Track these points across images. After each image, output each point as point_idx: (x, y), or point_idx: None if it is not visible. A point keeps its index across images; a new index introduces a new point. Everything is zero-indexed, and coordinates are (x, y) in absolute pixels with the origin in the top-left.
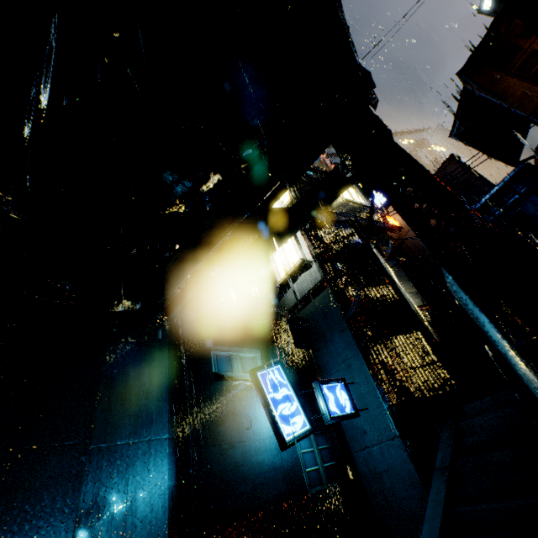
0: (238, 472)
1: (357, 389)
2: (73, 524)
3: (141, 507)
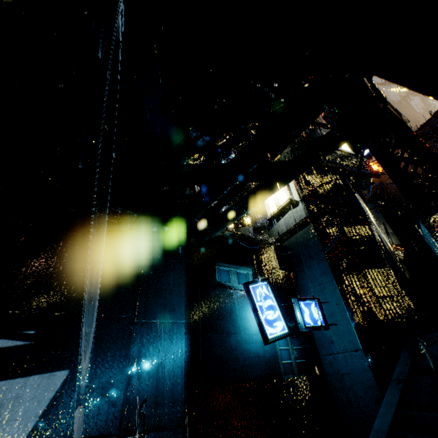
0: (232, 354)
1: (329, 308)
2: (126, 367)
3: (167, 364)
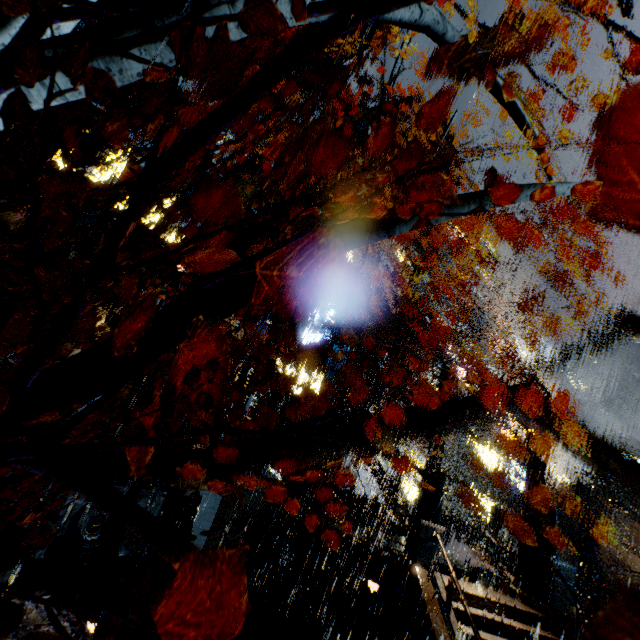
0: None
1: None
2: None
3: None
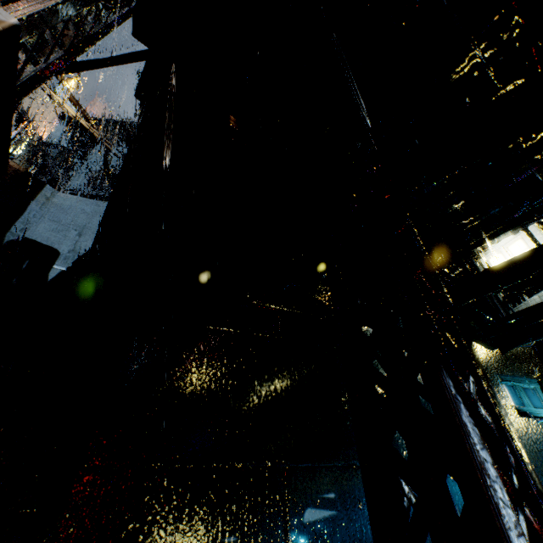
0: None
1: None
2: None
3: None
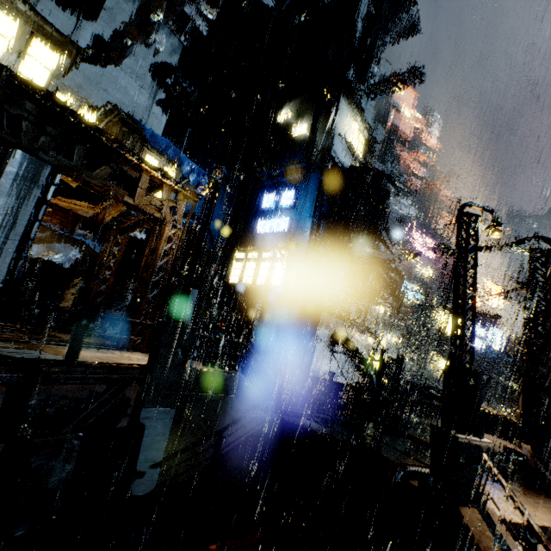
0: None
1: None
2: None
3: None
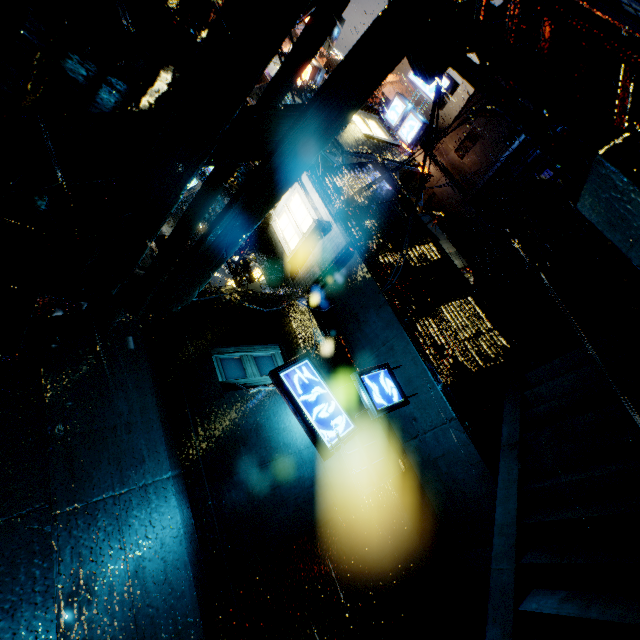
0: (274, 497)
1: (403, 374)
2: (54, 614)
3: (151, 569)
